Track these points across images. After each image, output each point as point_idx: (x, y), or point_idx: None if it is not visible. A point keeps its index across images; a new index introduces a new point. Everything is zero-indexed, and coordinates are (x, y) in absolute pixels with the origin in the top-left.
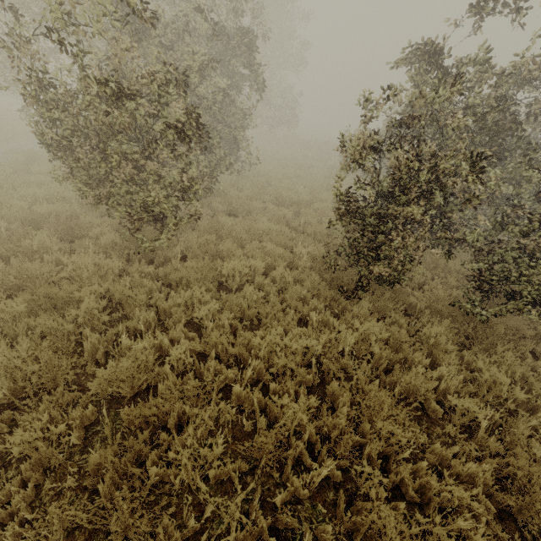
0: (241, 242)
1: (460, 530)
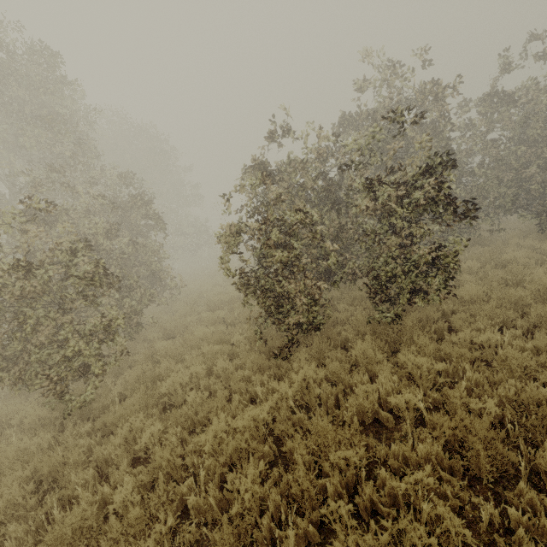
0: (180, 357)
1: (439, 519)
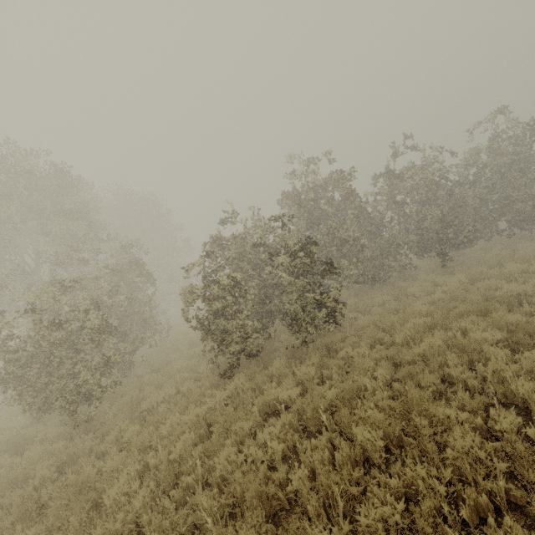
0: (161, 385)
1: (282, 452)
